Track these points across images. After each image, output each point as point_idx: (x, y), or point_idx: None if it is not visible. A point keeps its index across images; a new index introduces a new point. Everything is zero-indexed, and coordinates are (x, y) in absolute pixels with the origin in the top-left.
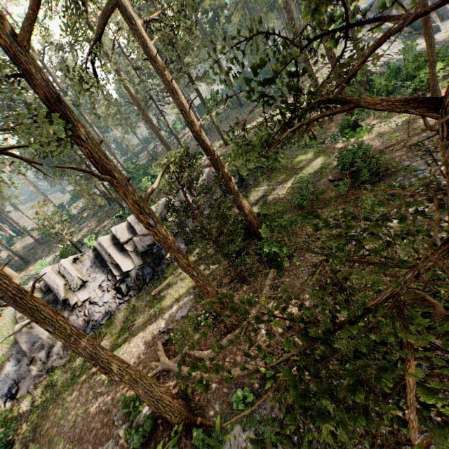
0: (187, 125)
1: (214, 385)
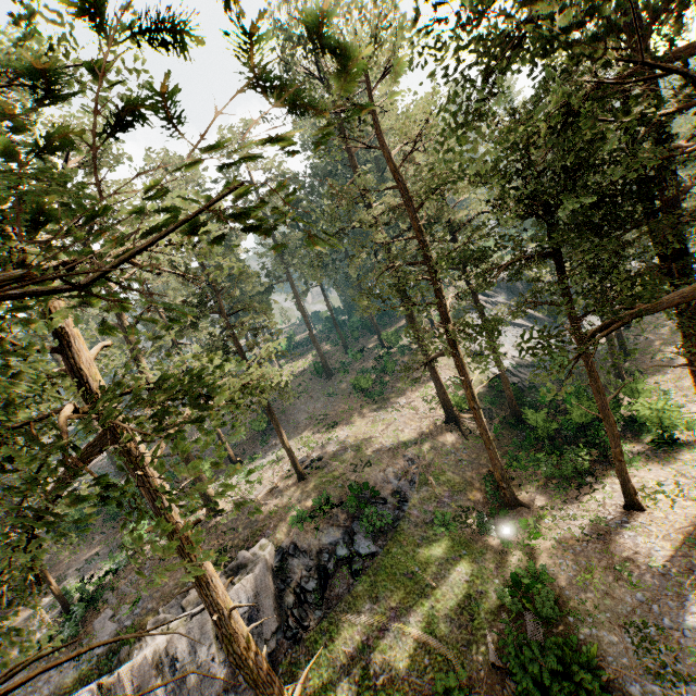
0: (222, 638)
1: None
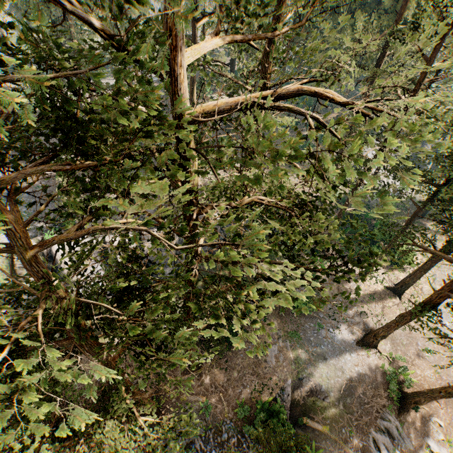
0: None
1: (173, 399)
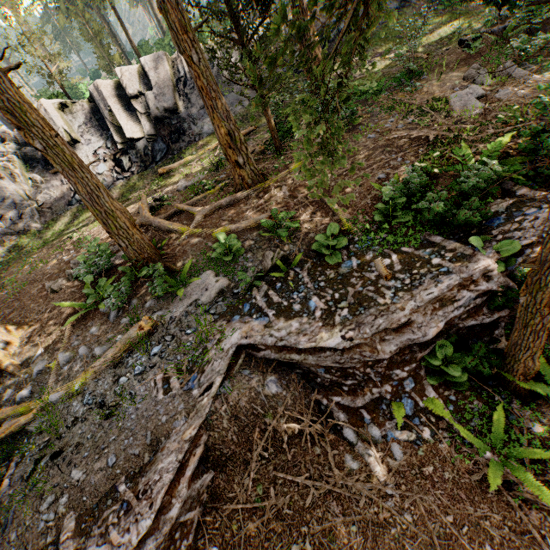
0: None
1: (197, 239)
